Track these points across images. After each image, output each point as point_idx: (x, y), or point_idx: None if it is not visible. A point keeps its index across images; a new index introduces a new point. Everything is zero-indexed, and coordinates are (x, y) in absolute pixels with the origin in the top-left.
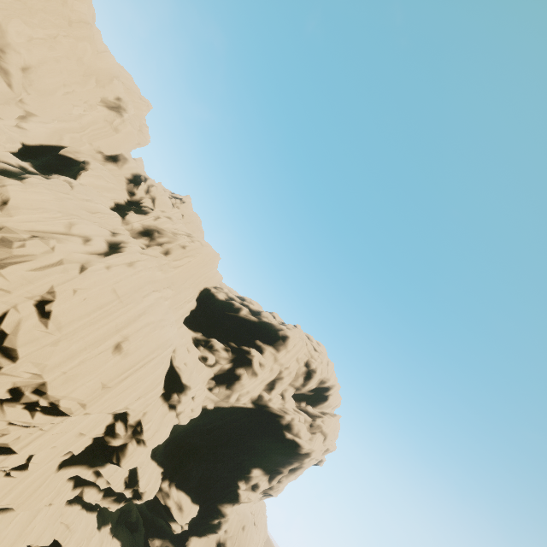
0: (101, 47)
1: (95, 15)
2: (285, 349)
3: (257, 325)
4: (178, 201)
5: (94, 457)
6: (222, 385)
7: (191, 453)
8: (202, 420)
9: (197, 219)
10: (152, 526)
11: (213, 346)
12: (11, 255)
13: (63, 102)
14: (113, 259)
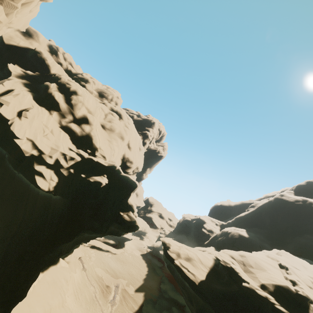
0: None
1: None
2: (154, 127)
3: (143, 121)
4: None
5: None
6: None
7: None
8: None
9: None
10: None
11: None
12: (119, 133)
13: None
14: (125, 119)
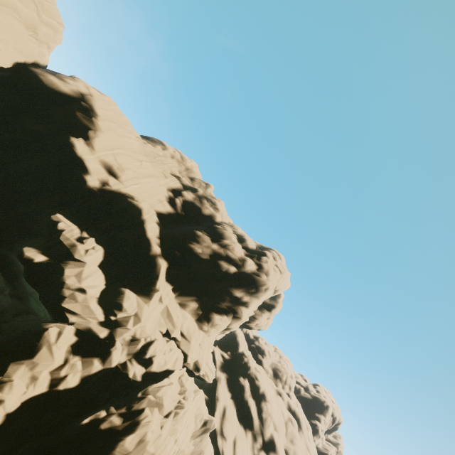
0: None
1: None
2: (328, 414)
3: (312, 401)
4: None
5: None
6: None
7: None
8: None
9: None
10: None
11: None
12: None
13: None
14: (305, 431)
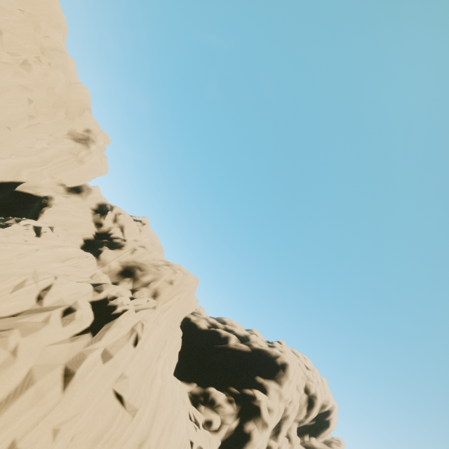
0: (74, 78)
1: (66, 50)
2: (286, 380)
3: (252, 355)
4: (139, 223)
5: None
6: None
7: None
8: None
9: (157, 238)
10: None
11: (214, 400)
12: None
13: (25, 135)
14: (106, 336)
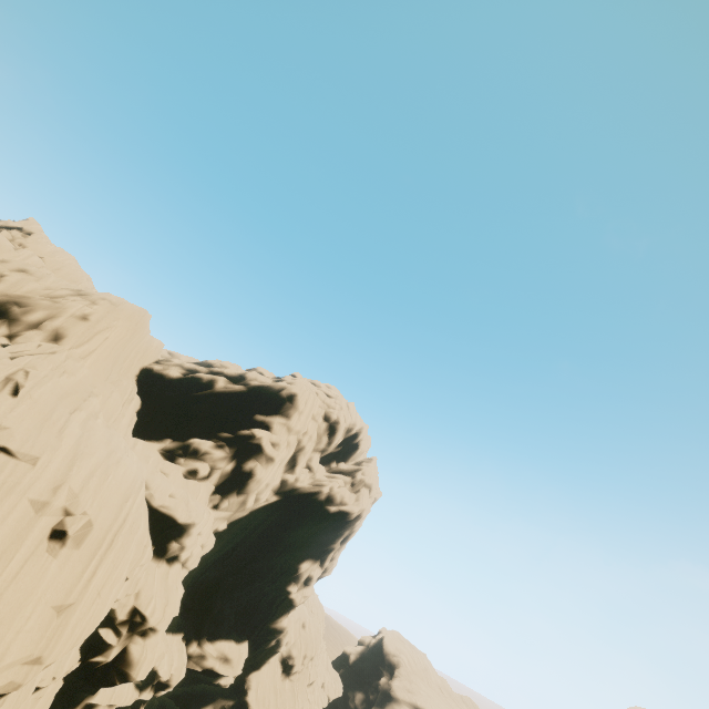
0: None
1: None
2: (296, 411)
3: (248, 395)
4: (15, 233)
5: (73, 695)
6: (231, 494)
7: (213, 591)
8: (215, 548)
9: (68, 258)
10: (190, 698)
11: (197, 450)
12: None
13: None
14: None
